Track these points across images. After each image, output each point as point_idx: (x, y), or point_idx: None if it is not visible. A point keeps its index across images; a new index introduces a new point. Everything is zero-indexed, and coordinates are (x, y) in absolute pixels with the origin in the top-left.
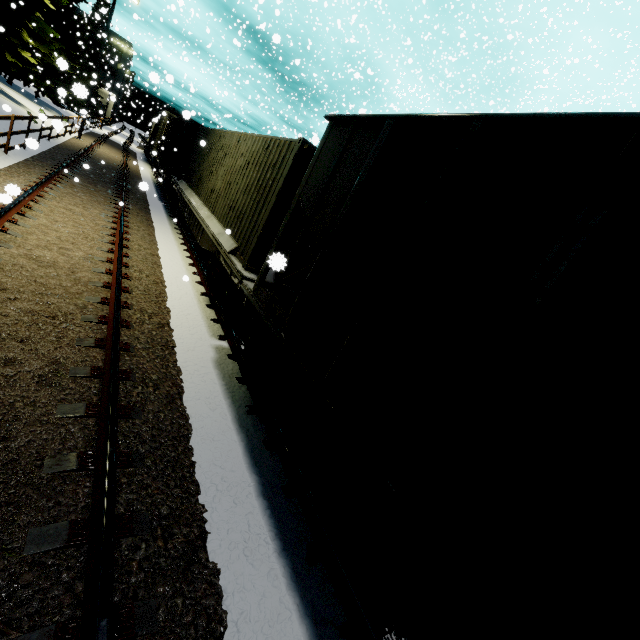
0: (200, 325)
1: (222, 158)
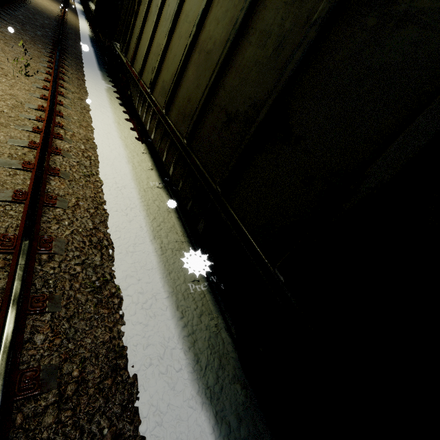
0: (87, 31)
1: None
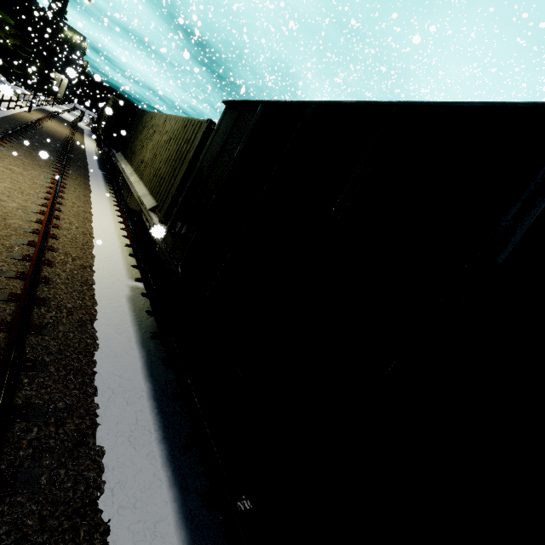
0: (120, 269)
1: (152, 135)
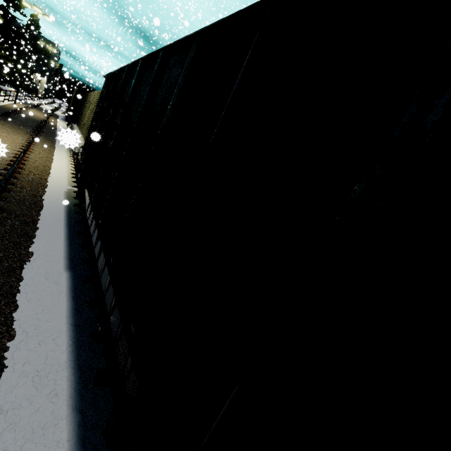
0: (64, 182)
1: (89, 106)
